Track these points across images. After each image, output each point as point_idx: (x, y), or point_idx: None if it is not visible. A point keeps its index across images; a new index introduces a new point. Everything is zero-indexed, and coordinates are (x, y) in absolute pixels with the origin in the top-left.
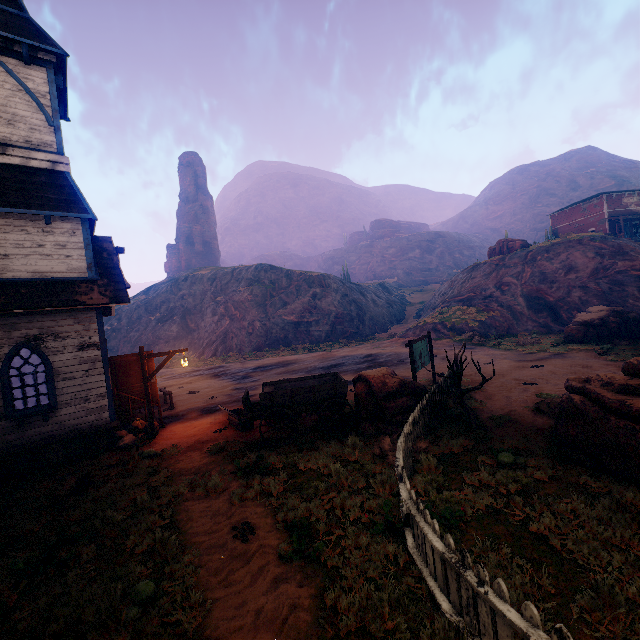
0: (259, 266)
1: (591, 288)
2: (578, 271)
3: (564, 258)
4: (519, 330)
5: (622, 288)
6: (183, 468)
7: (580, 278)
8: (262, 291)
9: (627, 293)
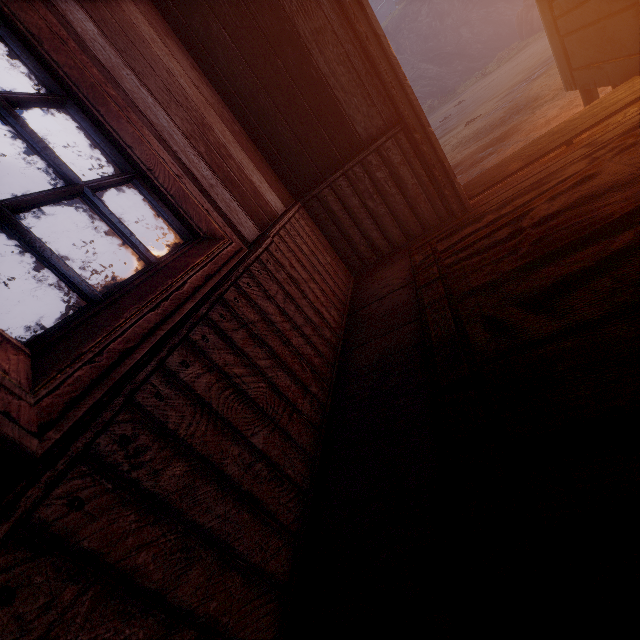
0: (61, 224)
1: (473, 20)
2: (450, 13)
3: (427, 10)
4: (451, 86)
5: (495, 7)
6: None
7: (457, 18)
8: (105, 244)
9: (501, 9)
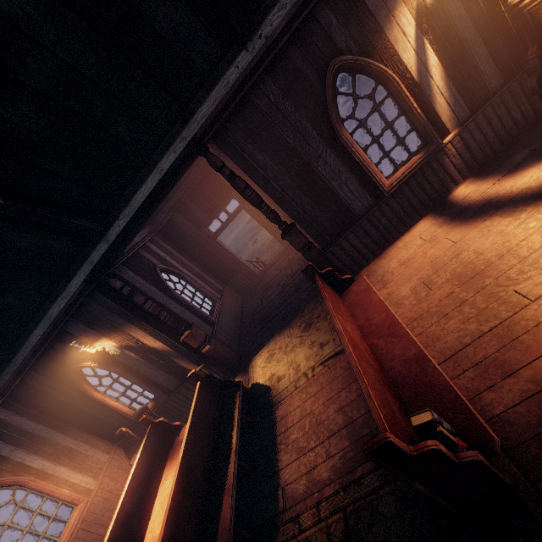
0: None
1: None
2: None
3: None
4: None
5: None
6: (402, 159)
7: None
8: None
9: None
